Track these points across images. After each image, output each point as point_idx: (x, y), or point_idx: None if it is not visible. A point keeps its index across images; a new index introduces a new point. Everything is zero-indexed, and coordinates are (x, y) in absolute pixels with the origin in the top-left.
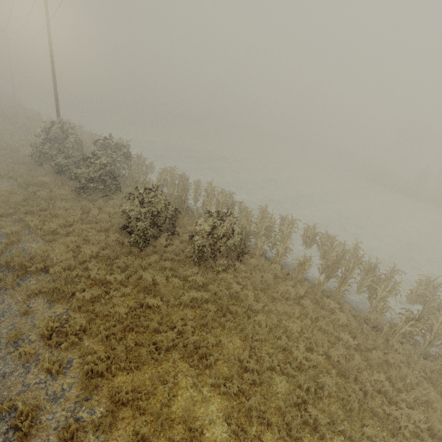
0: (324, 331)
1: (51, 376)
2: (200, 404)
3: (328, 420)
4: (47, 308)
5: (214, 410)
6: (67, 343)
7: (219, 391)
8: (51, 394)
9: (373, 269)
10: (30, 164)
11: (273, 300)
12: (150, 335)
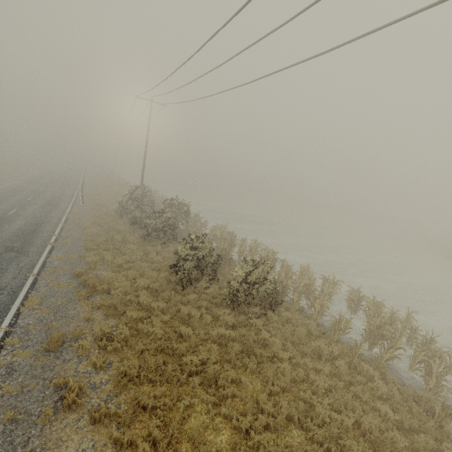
0: (360, 399)
1: (95, 370)
2: (211, 431)
3: None
4: (103, 319)
5: (223, 441)
6: (112, 347)
7: (232, 426)
8: (92, 383)
9: (429, 343)
10: (114, 216)
11: (303, 355)
12: (178, 359)
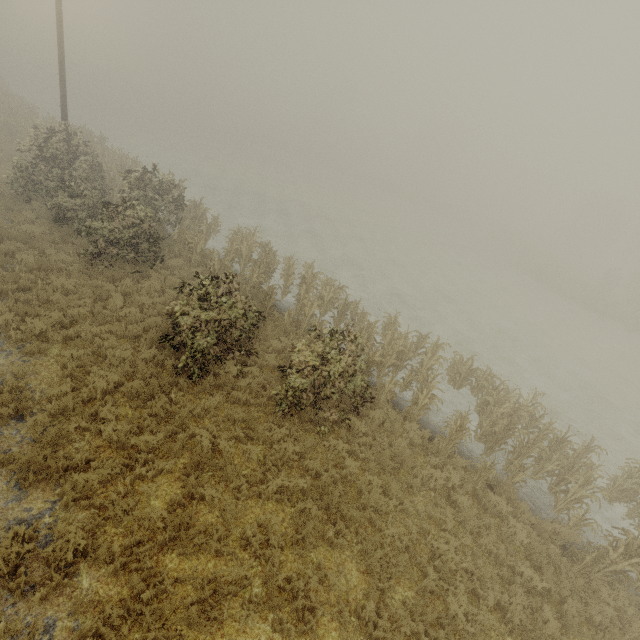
0: (490, 554)
1: None
2: None
3: None
4: (14, 500)
5: None
6: (46, 587)
7: None
8: None
9: (560, 443)
10: (10, 196)
11: (408, 489)
12: (204, 560)
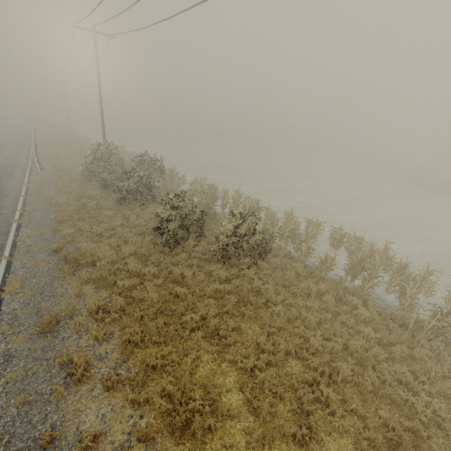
0: (346, 326)
1: (98, 342)
2: (219, 375)
3: (339, 397)
4: (94, 292)
5: (231, 381)
6: (110, 318)
7: (237, 367)
8: (98, 355)
9: (403, 269)
10: (81, 181)
11: (294, 295)
12: (178, 318)
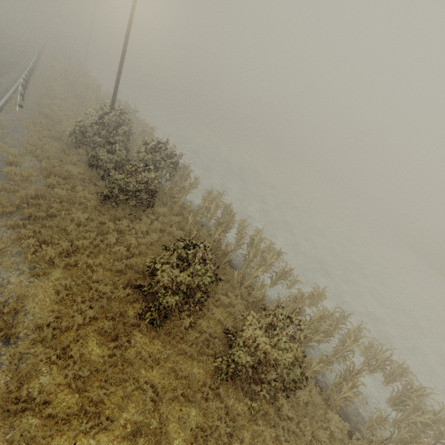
0: None
1: None
2: None
3: None
4: None
5: None
6: None
7: None
8: None
9: None
10: (66, 142)
11: None
12: None
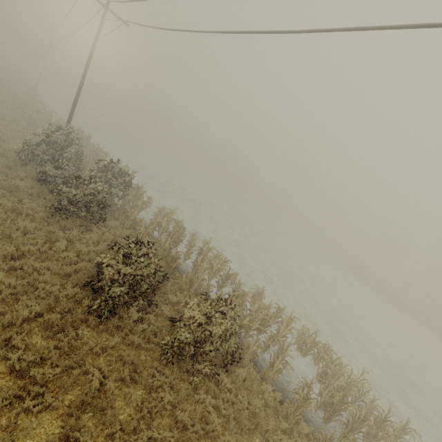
0: None
1: None
2: None
3: None
4: None
5: None
6: None
7: None
8: None
9: (383, 421)
10: (13, 160)
11: None
12: None
